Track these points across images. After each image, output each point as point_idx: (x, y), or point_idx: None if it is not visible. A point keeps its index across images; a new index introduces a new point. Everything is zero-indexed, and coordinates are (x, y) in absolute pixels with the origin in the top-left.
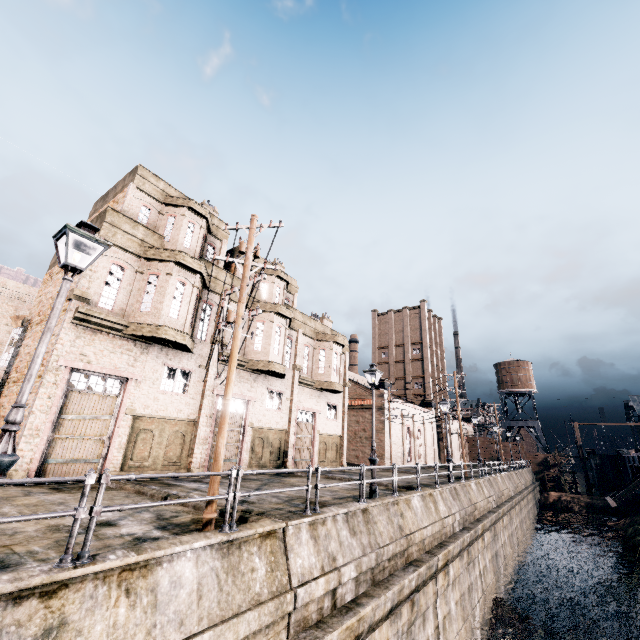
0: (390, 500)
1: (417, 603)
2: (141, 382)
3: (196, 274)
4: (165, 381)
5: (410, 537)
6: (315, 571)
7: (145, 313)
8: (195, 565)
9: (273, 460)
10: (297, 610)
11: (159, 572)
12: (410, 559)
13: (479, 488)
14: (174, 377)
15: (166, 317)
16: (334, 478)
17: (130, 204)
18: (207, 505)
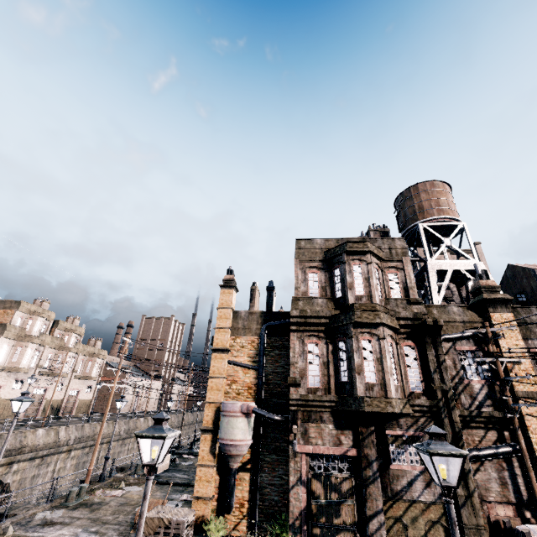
0: (93, 423)
1: (92, 449)
2: (6, 387)
3: (38, 344)
4: (14, 385)
5: (96, 433)
6: (64, 436)
7: (14, 362)
8: (42, 432)
9: (53, 413)
10: (59, 442)
11: (37, 432)
12: (95, 439)
13: (146, 421)
14: (18, 383)
15: (23, 363)
16: (80, 419)
17: (15, 318)
18: (43, 423)
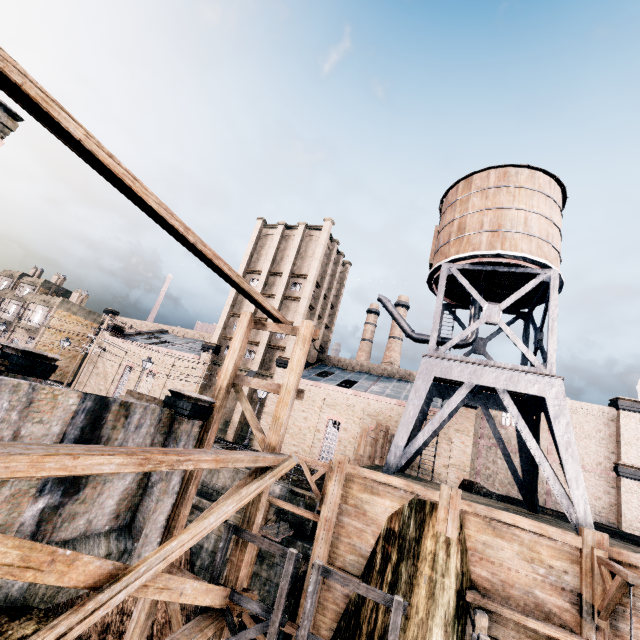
0: None
1: None
2: None
3: None
4: None
5: None
6: None
7: None
8: None
9: None
10: None
11: None
12: None
13: None
14: None
15: None
16: None
17: None
18: None
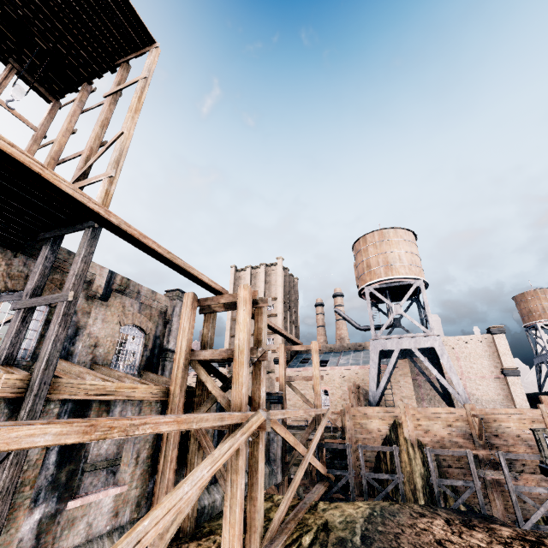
0: None
1: None
2: None
3: None
4: None
5: None
6: None
7: None
8: None
9: None
10: None
11: None
12: None
13: None
14: None
15: None
16: None
17: None
18: None
